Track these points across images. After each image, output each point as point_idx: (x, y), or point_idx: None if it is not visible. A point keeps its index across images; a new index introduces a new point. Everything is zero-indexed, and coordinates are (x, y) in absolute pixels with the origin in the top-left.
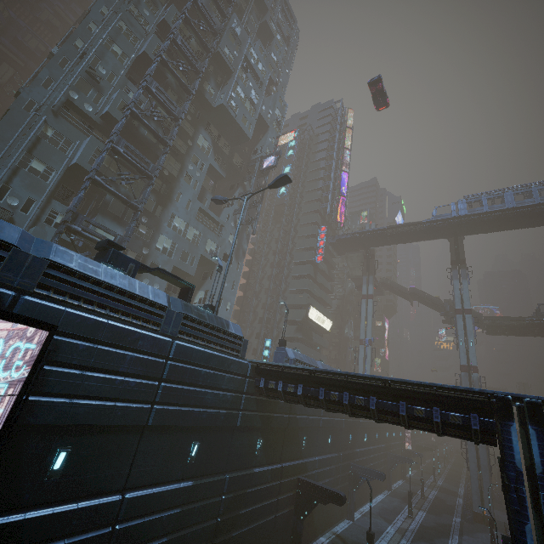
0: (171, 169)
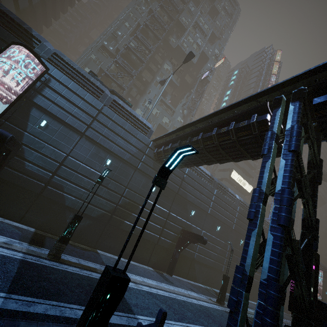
0: (147, 78)
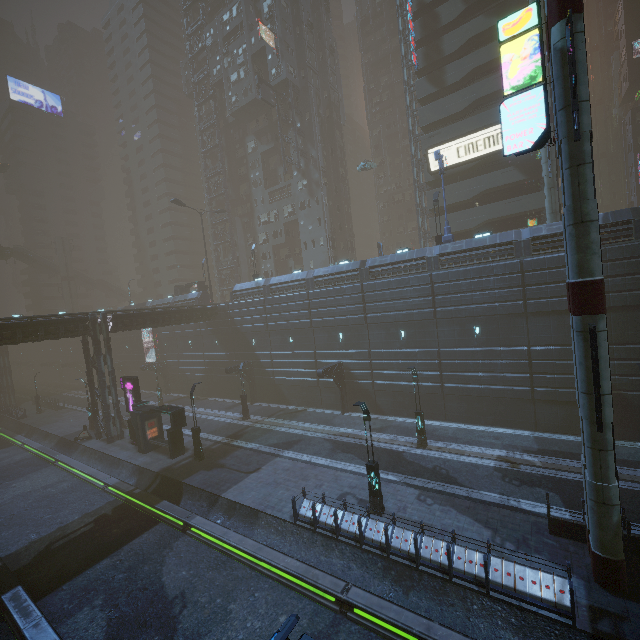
0: (247, 192)
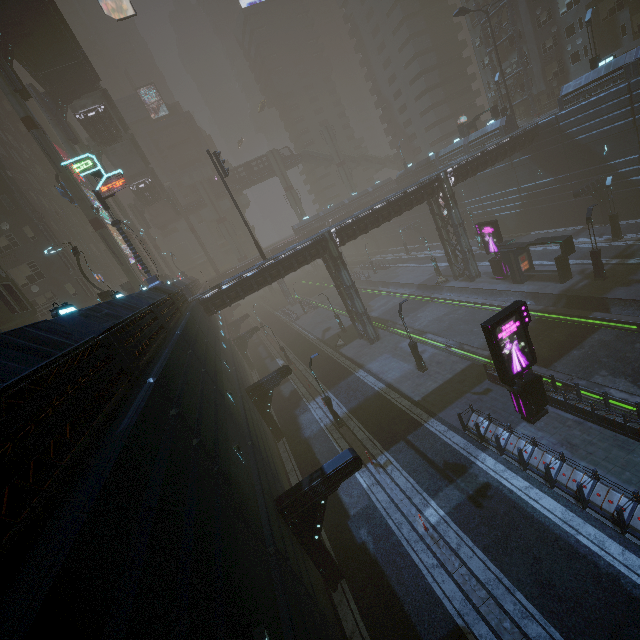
0: None
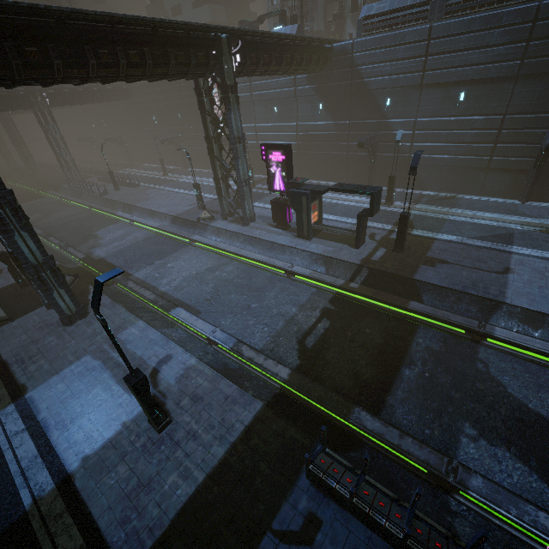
0: None
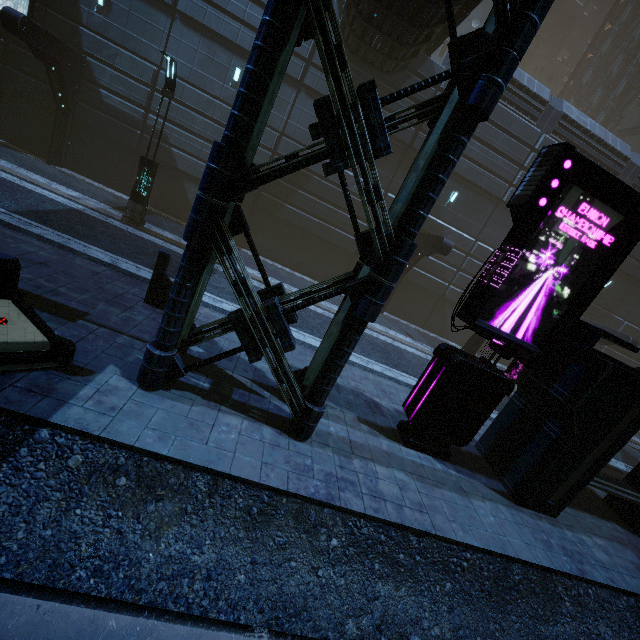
0: None
